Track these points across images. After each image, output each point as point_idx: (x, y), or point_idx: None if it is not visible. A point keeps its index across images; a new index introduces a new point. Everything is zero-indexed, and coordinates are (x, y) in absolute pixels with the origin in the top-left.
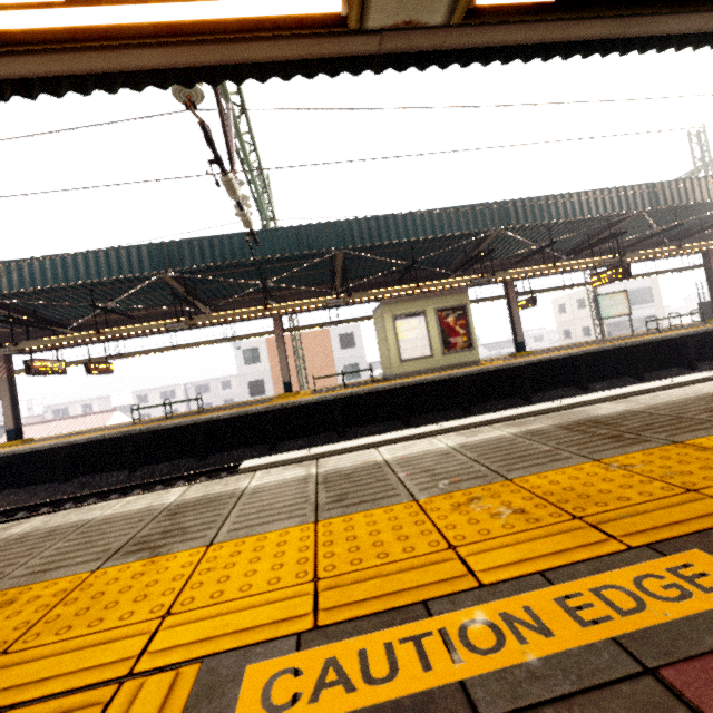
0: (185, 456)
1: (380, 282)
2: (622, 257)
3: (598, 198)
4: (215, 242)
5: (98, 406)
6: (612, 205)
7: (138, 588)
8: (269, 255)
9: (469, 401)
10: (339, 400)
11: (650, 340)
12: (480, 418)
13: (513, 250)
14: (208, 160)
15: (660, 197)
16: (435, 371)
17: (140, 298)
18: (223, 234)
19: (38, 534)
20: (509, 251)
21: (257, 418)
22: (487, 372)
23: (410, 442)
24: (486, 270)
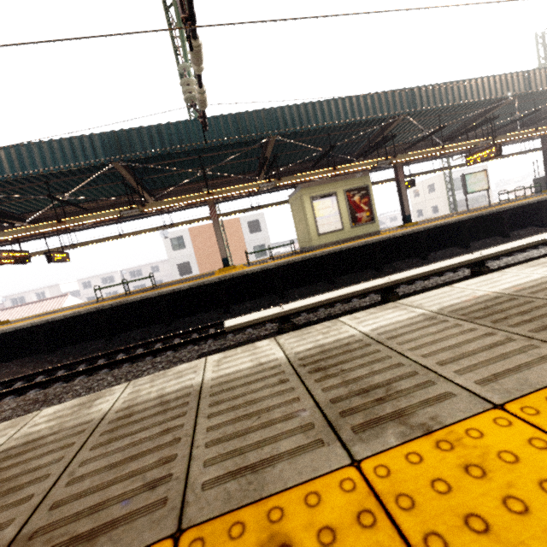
0: (151, 323)
1: (295, 170)
2: (493, 139)
3: (485, 85)
4: (162, 130)
5: (50, 293)
6: (495, 91)
7: (544, 502)
8: (213, 141)
9: (381, 262)
10: (278, 268)
11: (515, 205)
12: (418, 270)
13: (404, 137)
14: (182, 17)
15: (532, 83)
16: (345, 241)
17: (91, 190)
18: (169, 122)
19: (145, 408)
20: (401, 138)
21: (212, 287)
22: (394, 238)
23: (482, 278)
24: (380, 156)
